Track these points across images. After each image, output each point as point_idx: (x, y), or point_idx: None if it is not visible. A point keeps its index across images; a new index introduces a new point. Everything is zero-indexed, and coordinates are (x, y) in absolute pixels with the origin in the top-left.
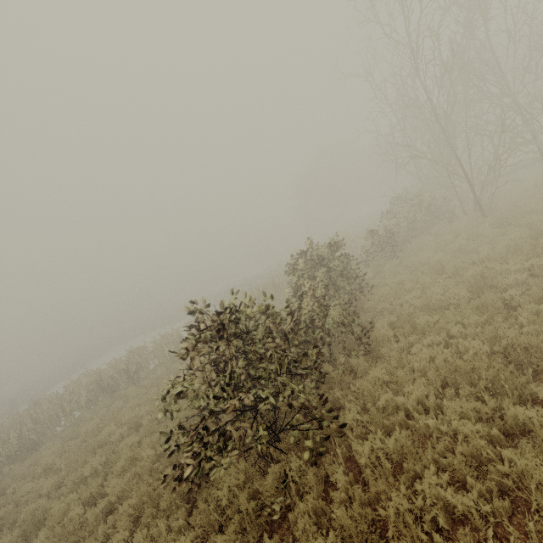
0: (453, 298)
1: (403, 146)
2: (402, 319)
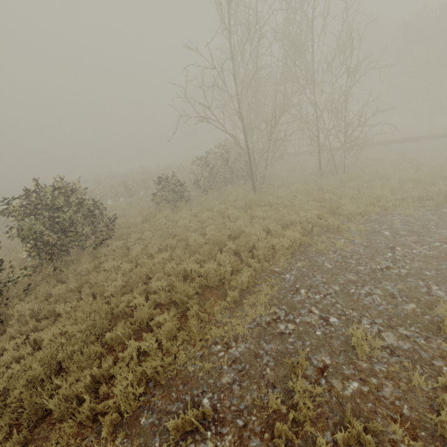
0: (126, 281)
1: (199, 103)
2: (62, 295)
